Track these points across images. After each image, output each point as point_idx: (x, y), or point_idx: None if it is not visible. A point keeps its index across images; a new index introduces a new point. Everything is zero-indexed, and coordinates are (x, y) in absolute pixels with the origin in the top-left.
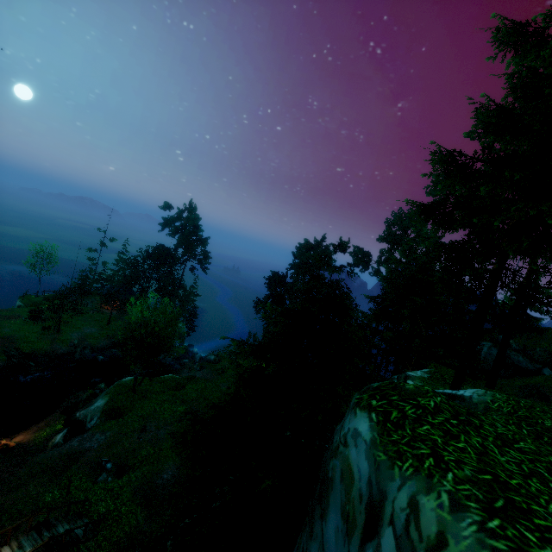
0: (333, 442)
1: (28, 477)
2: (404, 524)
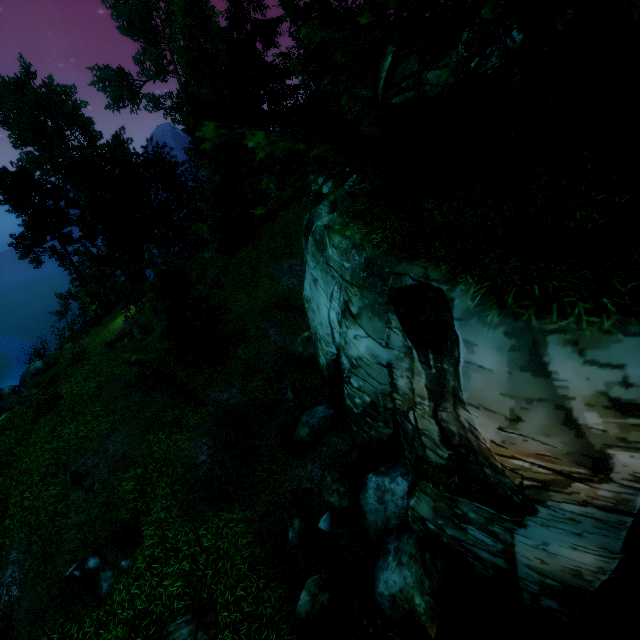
0: None
1: None
2: None
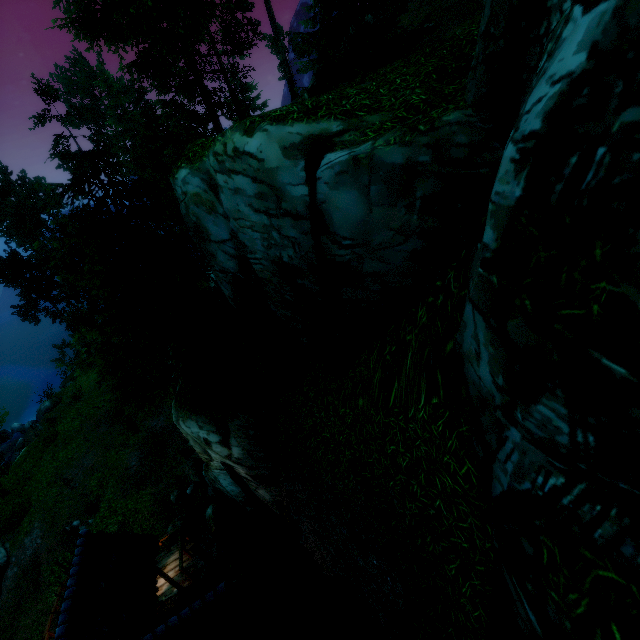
0: (185, 214)
1: (7, 631)
2: (218, 163)
